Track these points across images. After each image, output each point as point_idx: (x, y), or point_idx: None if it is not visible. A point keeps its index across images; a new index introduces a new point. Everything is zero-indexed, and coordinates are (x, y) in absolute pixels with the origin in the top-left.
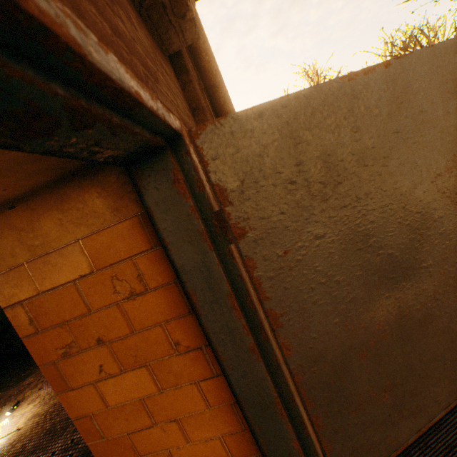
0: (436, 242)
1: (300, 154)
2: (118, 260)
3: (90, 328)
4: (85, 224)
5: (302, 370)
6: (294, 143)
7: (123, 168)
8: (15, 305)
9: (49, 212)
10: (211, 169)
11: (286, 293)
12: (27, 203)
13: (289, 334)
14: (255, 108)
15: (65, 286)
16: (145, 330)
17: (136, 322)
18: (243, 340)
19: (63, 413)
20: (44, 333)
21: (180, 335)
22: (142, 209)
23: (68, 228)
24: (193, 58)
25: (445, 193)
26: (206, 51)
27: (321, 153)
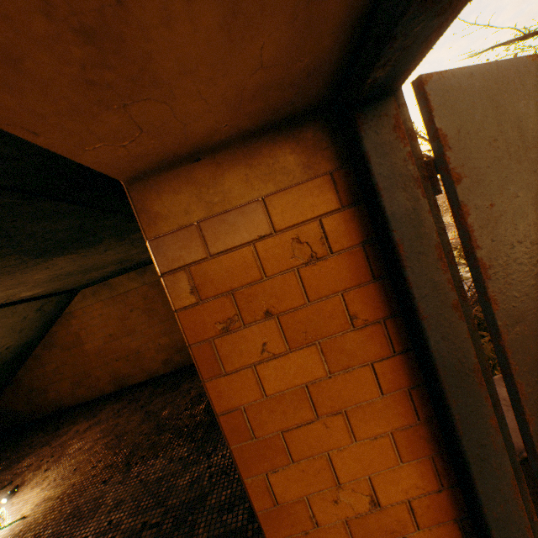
0: None
1: (500, 116)
2: (302, 220)
3: (259, 298)
4: (272, 181)
5: (507, 329)
6: (495, 106)
7: (322, 125)
8: (177, 271)
9: (236, 167)
10: (435, 114)
11: (492, 246)
12: (214, 157)
13: (495, 288)
14: (467, 68)
15: (239, 249)
16: (320, 301)
17: (312, 291)
18: (447, 296)
19: (87, 493)
20: (205, 304)
21: (358, 307)
22: (335, 167)
23: (254, 184)
24: None
25: None
26: None
27: (515, 119)
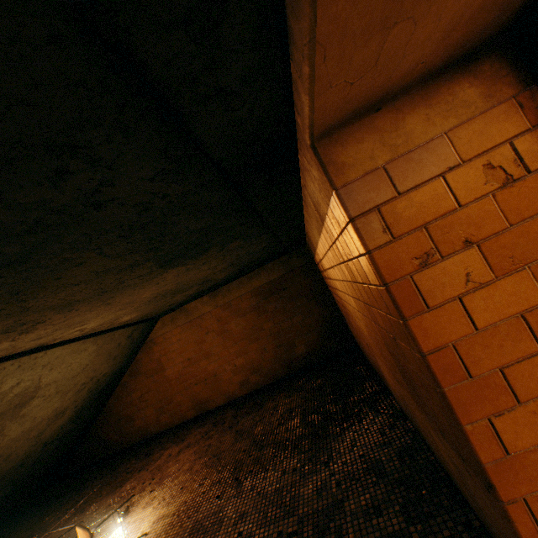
0: None
1: None
2: (491, 146)
3: (454, 228)
4: (454, 115)
5: None
6: None
7: (497, 56)
8: (367, 213)
9: (416, 109)
10: None
11: None
12: (393, 104)
13: None
14: None
15: (427, 184)
16: (523, 223)
17: (512, 214)
18: None
19: (203, 508)
20: (398, 241)
21: None
22: (518, 91)
23: (435, 121)
24: None
25: None
26: None
27: None
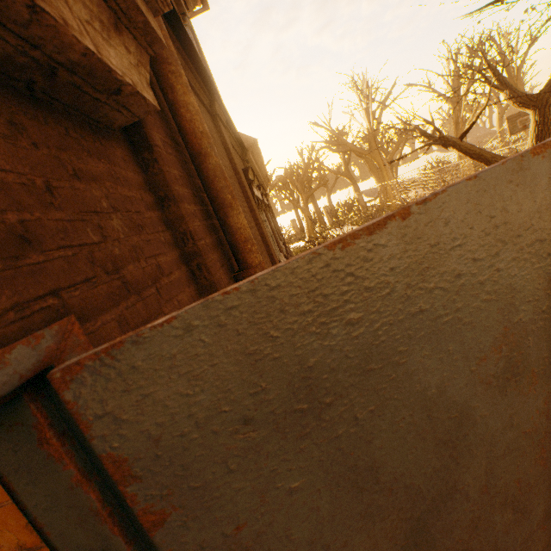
0: (477, 451)
1: (262, 375)
2: None
3: None
4: None
5: None
6: (250, 361)
7: None
8: None
9: None
10: (96, 433)
11: None
12: None
13: None
14: (178, 318)
15: None
16: None
17: None
18: None
19: None
20: None
21: None
22: None
23: None
24: (170, 112)
25: (492, 381)
26: (187, 105)
27: (298, 366)
